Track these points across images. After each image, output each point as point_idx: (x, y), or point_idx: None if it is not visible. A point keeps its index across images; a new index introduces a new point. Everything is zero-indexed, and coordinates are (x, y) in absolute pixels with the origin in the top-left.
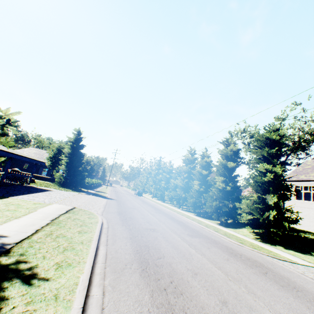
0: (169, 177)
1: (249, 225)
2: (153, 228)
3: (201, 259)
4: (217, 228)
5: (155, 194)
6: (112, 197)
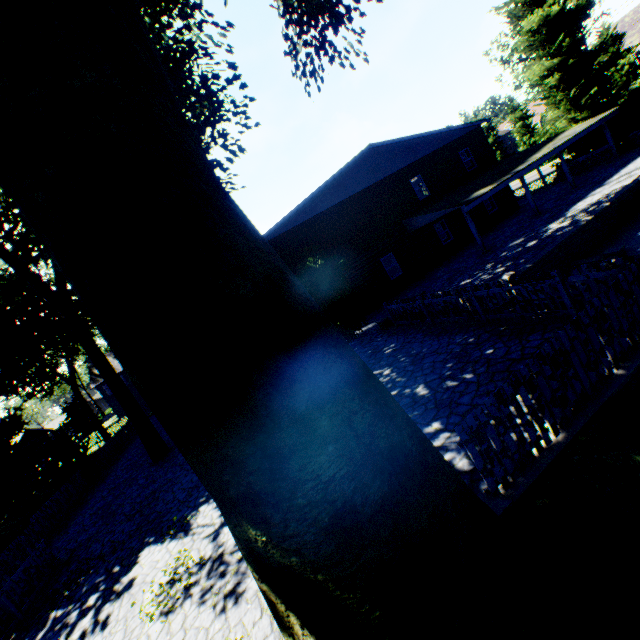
0: None
1: None
2: None
3: None
4: None
5: None
6: None
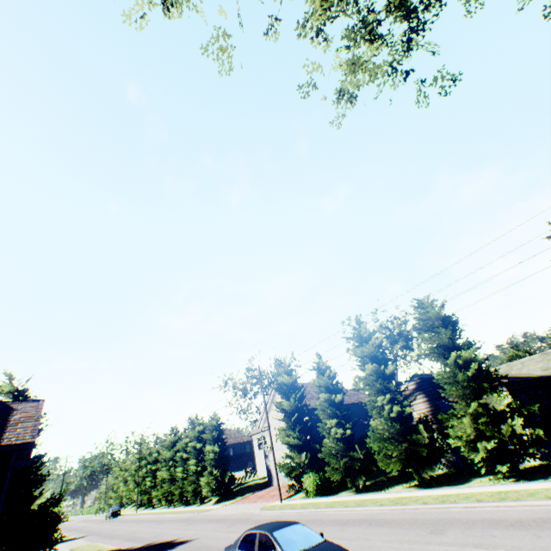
0: (156, 467)
1: (210, 495)
2: (134, 531)
3: (156, 529)
4: (189, 510)
5: (141, 501)
6: (82, 535)
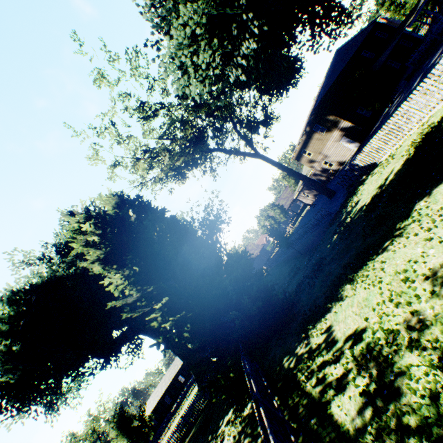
0: None
1: None
2: None
3: None
4: None
5: None
6: None
